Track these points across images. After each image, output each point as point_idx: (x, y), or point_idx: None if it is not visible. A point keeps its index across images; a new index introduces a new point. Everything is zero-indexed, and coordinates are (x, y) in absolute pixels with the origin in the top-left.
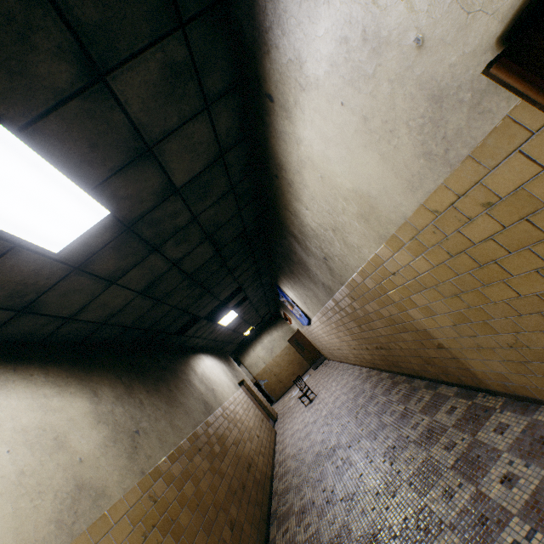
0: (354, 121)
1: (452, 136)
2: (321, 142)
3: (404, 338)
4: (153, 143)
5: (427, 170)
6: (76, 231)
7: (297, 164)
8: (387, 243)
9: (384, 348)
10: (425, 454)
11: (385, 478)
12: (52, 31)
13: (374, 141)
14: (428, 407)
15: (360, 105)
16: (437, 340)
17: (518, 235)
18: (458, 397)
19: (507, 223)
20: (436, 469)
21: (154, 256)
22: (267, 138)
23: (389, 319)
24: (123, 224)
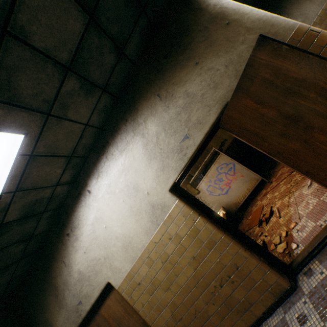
0: None
1: None
2: None
3: None
4: None
5: None
6: None
7: None
8: None
9: None
10: None
11: None
12: None
13: None
14: None
15: None
16: None
17: None
18: None
19: None
20: None
21: None
22: None
23: None
24: None
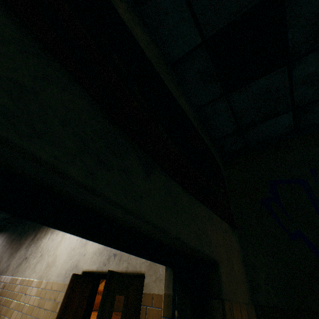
0: (74, 245)
1: (70, 275)
2: (70, 236)
3: None
4: None
5: (63, 275)
6: None
7: None
8: (39, 281)
9: None
10: None
11: None
12: None
13: (69, 254)
14: None
15: (77, 245)
16: None
17: (48, 315)
18: None
19: (51, 309)
20: None
21: None
22: None
23: None
24: None
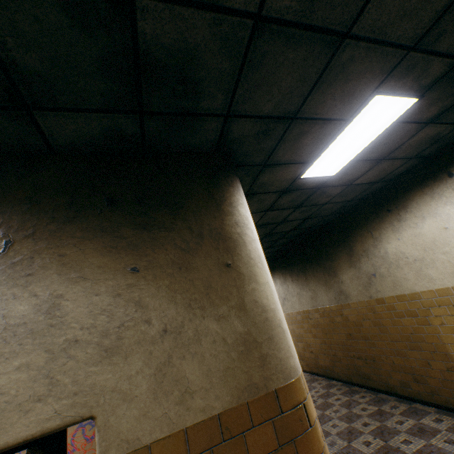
0: None
1: None
2: None
3: (406, 355)
4: (386, 158)
5: None
6: (318, 173)
7: (427, 213)
8: None
9: (364, 359)
10: (424, 441)
11: (383, 449)
12: (453, 100)
13: None
14: (409, 413)
15: None
16: (453, 363)
17: None
18: (440, 414)
19: None
20: (443, 452)
21: (291, 210)
22: (412, 190)
23: (406, 336)
24: (322, 184)
